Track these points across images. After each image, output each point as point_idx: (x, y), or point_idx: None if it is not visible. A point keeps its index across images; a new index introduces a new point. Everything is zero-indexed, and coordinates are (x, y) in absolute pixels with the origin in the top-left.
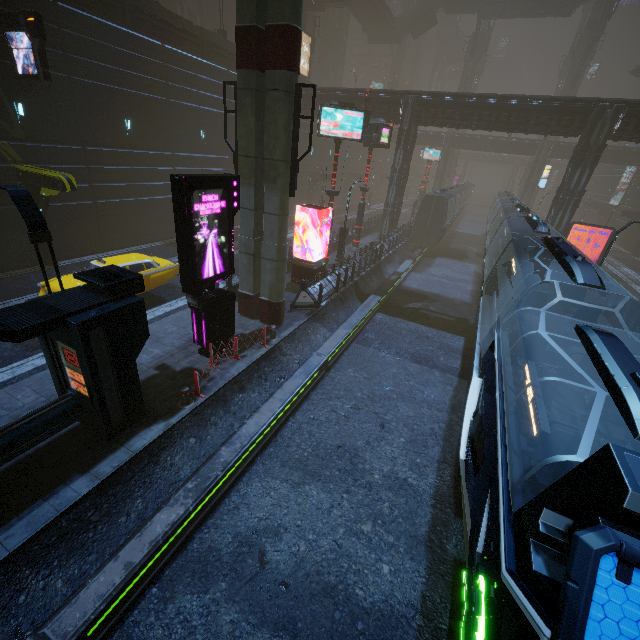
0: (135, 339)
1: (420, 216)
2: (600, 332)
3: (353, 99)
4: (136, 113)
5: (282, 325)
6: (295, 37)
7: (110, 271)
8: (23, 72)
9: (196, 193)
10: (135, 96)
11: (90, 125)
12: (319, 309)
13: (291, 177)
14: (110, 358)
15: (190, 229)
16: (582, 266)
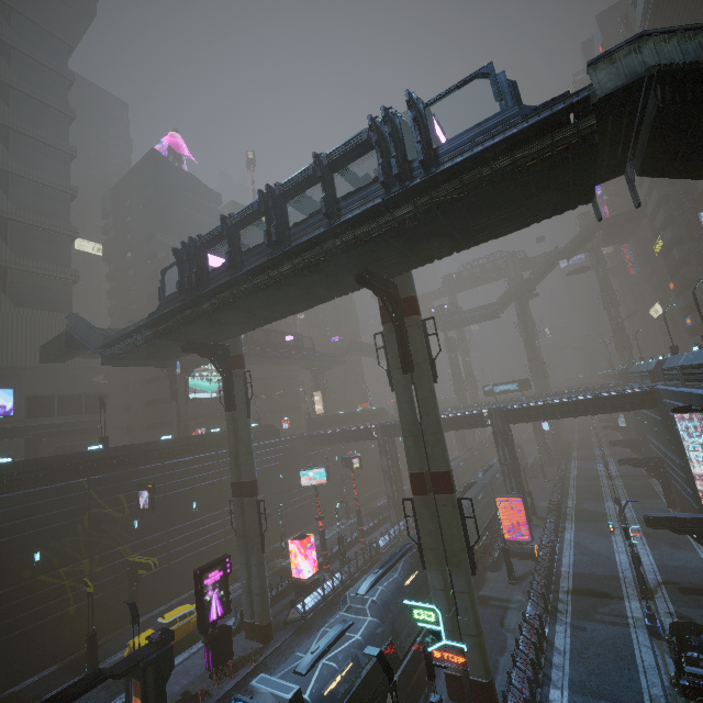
0: (167, 670)
1: None
2: (339, 624)
3: (344, 433)
4: (200, 495)
5: (272, 643)
6: (253, 484)
7: (161, 631)
8: (142, 507)
9: (205, 575)
10: (200, 487)
11: (172, 515)
12: (305, 621)
13: (261, 542)
14: (154, 684)
15: (201, 595)
16: (367, 580)
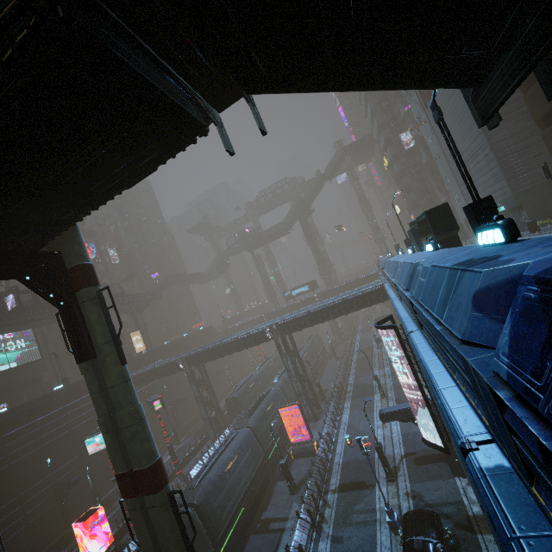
0: None
1: (230, 413)
2: None
3: (154, 371)
4: None
5: None
6: None
7: None
8: None
9: None
10: None
11: None
12: None
13: None
14: None
15: None
16: None
